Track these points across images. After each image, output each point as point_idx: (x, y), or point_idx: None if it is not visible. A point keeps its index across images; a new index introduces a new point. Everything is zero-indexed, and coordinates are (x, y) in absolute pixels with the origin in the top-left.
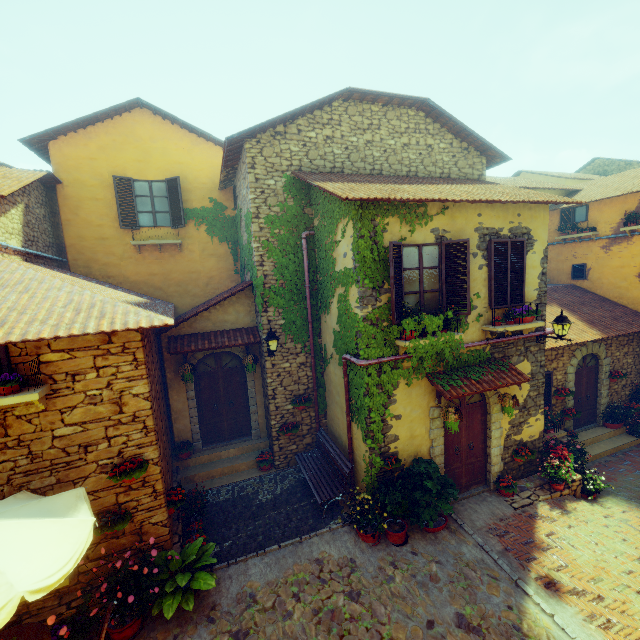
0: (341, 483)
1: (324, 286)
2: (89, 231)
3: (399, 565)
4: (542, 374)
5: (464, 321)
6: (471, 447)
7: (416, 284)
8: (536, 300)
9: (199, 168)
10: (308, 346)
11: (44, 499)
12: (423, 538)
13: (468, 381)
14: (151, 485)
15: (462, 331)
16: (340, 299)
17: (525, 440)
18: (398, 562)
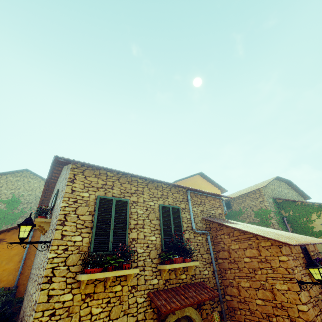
0: None
1: None
2: None
3: None
4: None
5: None
6: None
7: None
8: None
9: None
10: None
11: None
12: None
13: None
14: None
15: None
16: None
17: None
18: None
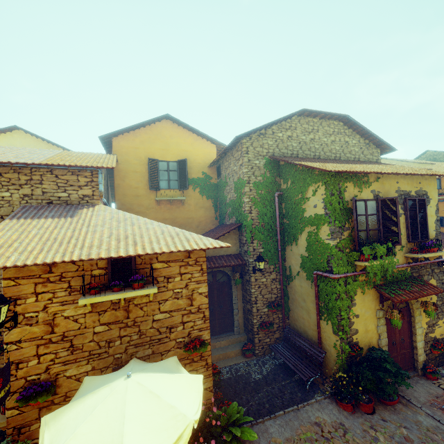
0: (317, 365)
1: (291, 227)
2: (130, 191)
3: (377, 429)
4: (443, 289)
5: (394, 250)
6: (402, 341)
7: (364, 225)
8: (435, 237)
9: (197, 154)
10: (277, 267)
11: (161, 362)
12: (385, 409)
13: (403, 291)
14: (205, 359)
15: (393, 257)
16: (310, 234)
17: (437, 337)
18: (375, 426)
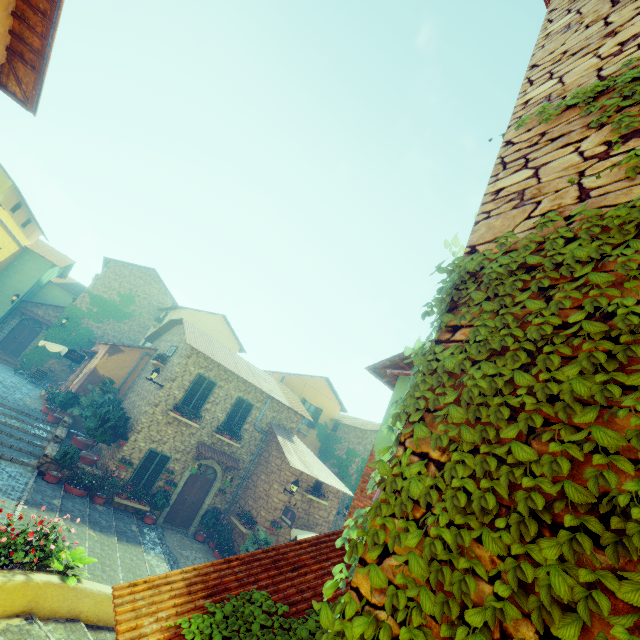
0: None
1: None
2: None
3: None
4: None
5: None
6: None
7: None
8: None
9: (328, 407)
10: None
11: None
12: None
13: None
14: None
15: None
16: None
17: None
18: None
